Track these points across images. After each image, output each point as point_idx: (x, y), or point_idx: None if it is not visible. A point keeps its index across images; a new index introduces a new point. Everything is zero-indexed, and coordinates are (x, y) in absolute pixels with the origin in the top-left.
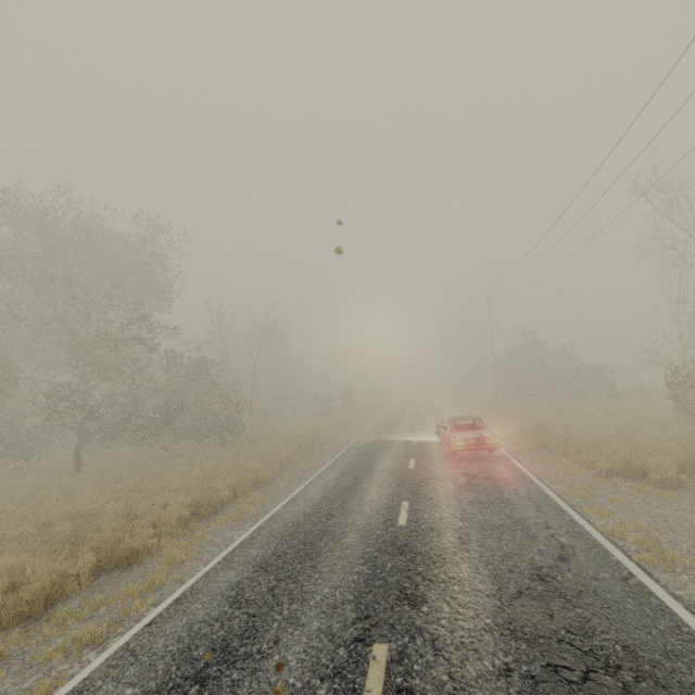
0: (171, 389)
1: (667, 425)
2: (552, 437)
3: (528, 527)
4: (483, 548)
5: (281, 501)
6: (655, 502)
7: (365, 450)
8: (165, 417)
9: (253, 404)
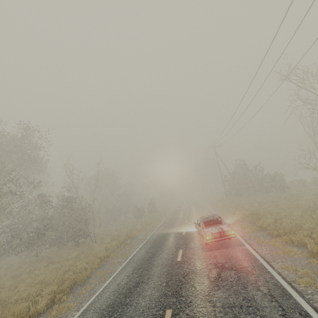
0: (43, 217)
1: None
2: (264, 221)
3: None
4: None
5: (82, 307)
6: None
7: (154, 243)
8: (37, 235)
9: (93, 219)
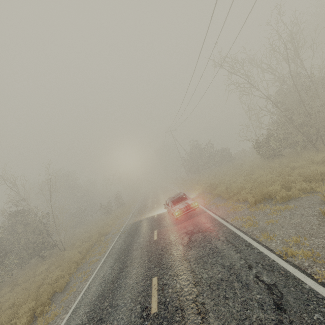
0: None
1: (260, 166)
2: (219, 189)
3: (238, 273)
4: (220, 321)
5: (70, 309)
6: (287, 215)
7: (129, 232)
8: None
9: (56, 227)
